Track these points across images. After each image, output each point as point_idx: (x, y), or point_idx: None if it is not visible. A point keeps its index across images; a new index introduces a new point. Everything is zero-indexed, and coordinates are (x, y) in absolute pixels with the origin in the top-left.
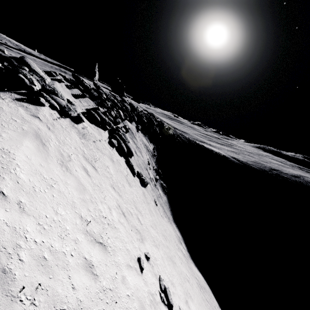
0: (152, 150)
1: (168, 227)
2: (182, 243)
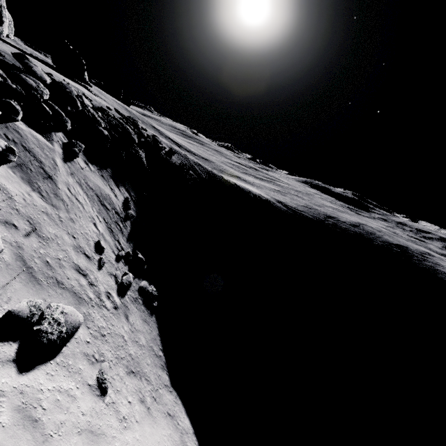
0: (120, 205)
1: (147, 437)
2: (190, 445)
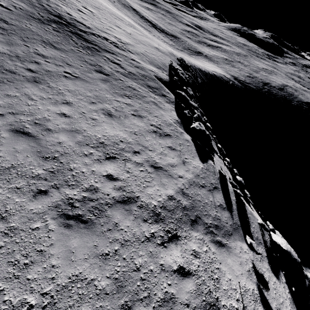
0: None
1: None
2: None
